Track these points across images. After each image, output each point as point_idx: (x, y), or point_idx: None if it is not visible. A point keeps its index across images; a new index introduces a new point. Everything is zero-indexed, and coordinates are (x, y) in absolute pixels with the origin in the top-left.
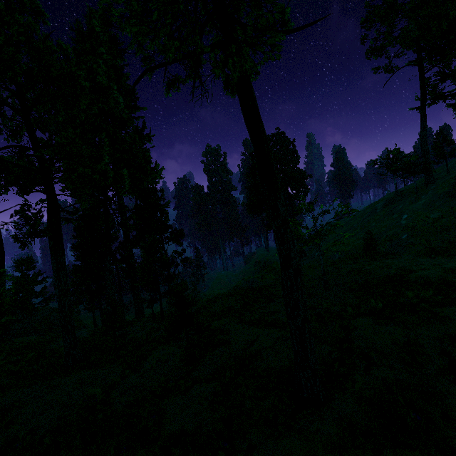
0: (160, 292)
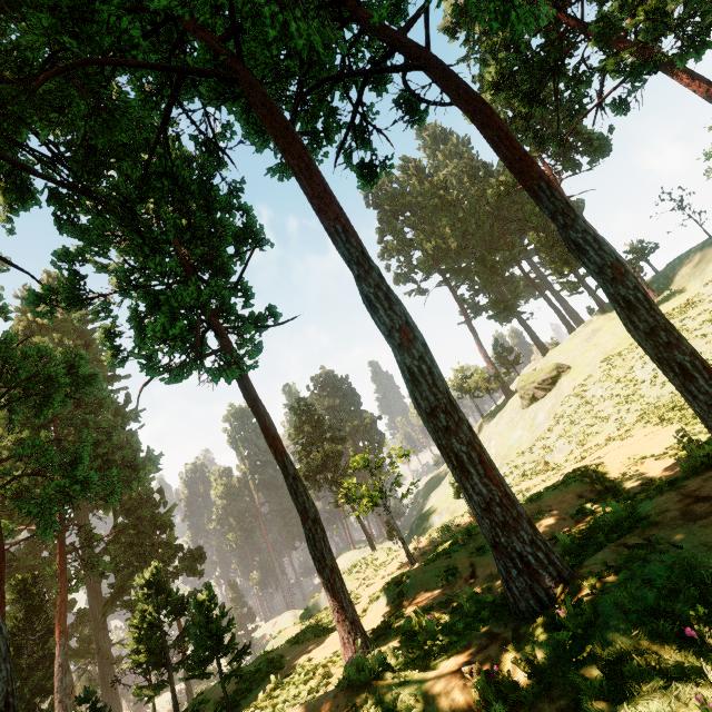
0: (171, 666)
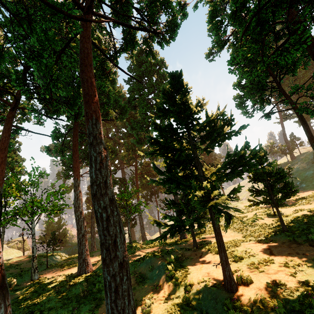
0: None
